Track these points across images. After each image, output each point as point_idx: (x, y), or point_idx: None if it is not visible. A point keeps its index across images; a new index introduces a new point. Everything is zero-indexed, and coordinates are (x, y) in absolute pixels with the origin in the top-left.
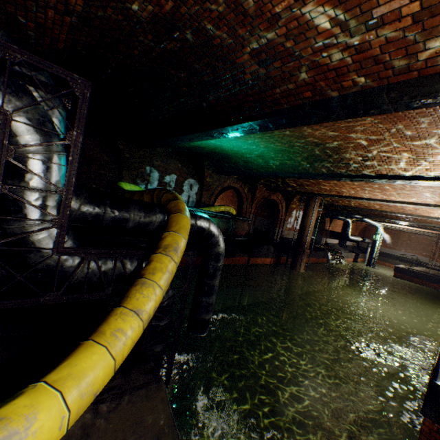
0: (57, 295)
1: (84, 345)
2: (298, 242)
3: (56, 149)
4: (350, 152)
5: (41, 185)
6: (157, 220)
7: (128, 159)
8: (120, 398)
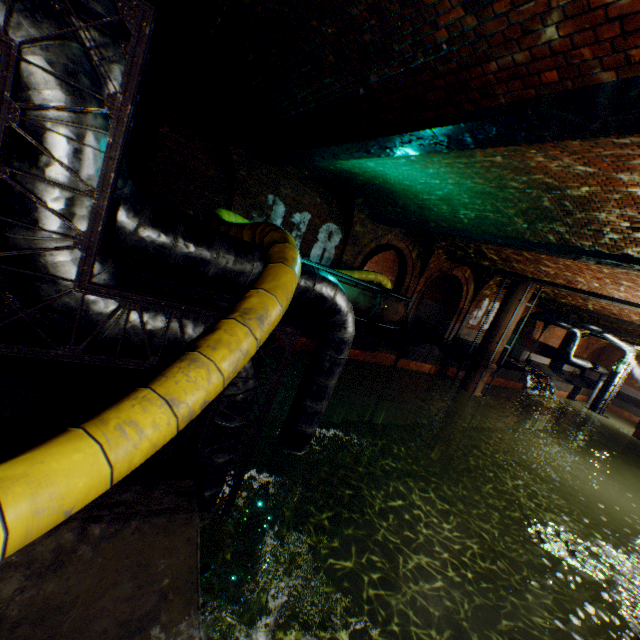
0: (75, 351)
1: (68, 434)
2: (480, 349)
3: (91, 122)
4: (610, 210)
5: (63, 178)
6: (253, 271)
7: (243, 179)
8: (125, 522)
